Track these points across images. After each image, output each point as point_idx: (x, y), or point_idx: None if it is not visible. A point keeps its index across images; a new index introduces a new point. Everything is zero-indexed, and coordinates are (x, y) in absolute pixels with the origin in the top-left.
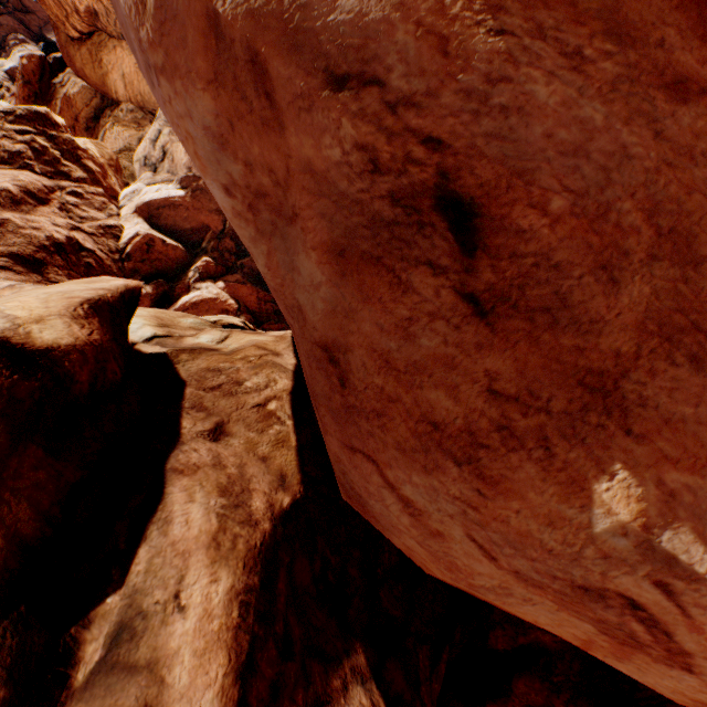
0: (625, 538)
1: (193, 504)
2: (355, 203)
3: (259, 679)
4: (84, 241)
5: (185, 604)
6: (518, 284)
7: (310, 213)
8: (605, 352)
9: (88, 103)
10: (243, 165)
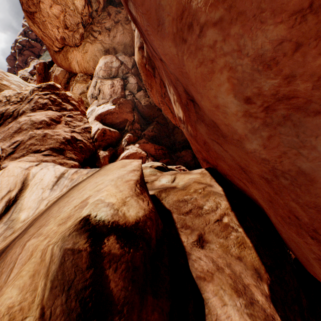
0: None
1: (227, 307)
2: None
3: None
4: (77, 136)
5: None
6: None
7: None
8: None
9: (64, 77)
10: (282, 78)
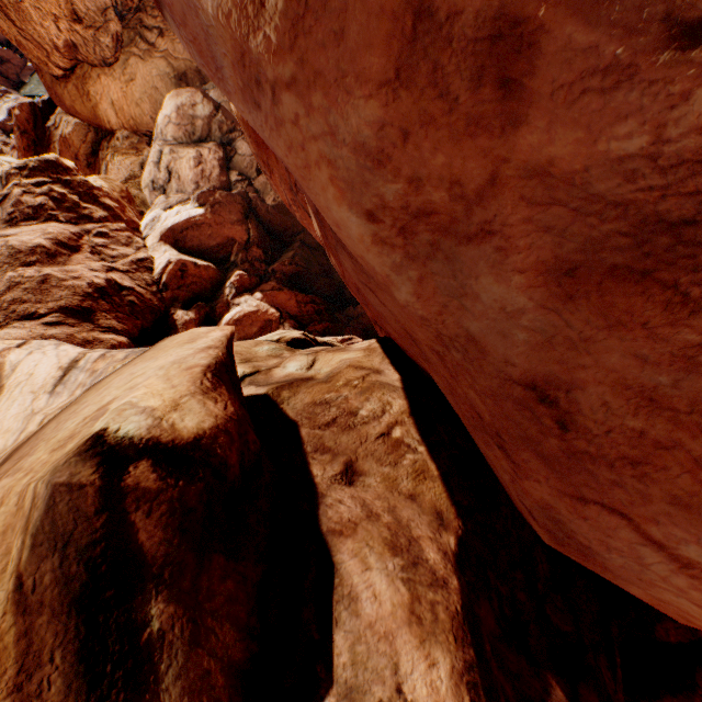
0: None
1: (371, 572)
2: (612, 206)
3: None
4: (121, 280)
5: (411, 700)
6: None
7: (526, 229)
8: None
9: (84, 139)
10: (405, 182)
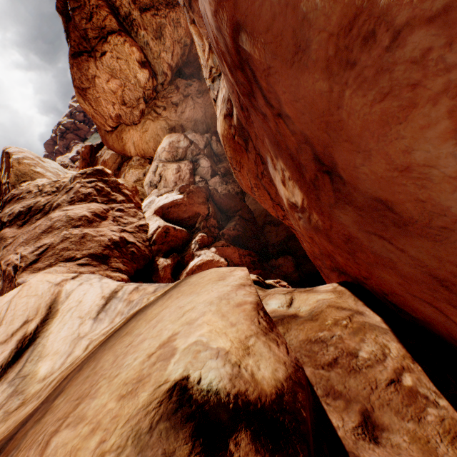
0: None
1: None
2: None
3: None
4: (128, 237)
5: None
6: None
7: None
8: None
9: (115, 161)
10: None
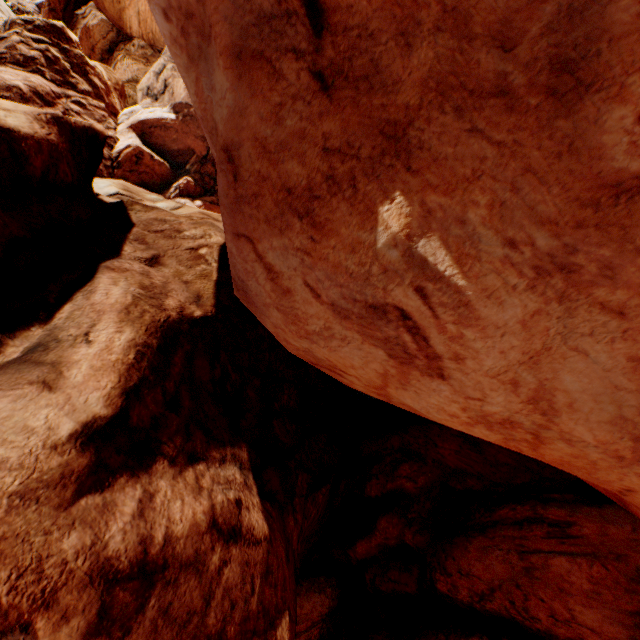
0: (396, 250)
1: (116, 287)
2: (247, 2)
3: (142, 406)
4: None
5: (92, 340)
6: (349, 57)
7: (218, 18)
8: (400, 107)
9: (105, 36)
10: None
